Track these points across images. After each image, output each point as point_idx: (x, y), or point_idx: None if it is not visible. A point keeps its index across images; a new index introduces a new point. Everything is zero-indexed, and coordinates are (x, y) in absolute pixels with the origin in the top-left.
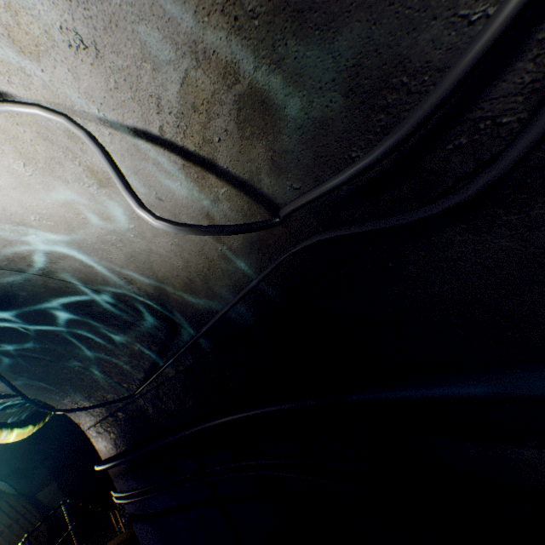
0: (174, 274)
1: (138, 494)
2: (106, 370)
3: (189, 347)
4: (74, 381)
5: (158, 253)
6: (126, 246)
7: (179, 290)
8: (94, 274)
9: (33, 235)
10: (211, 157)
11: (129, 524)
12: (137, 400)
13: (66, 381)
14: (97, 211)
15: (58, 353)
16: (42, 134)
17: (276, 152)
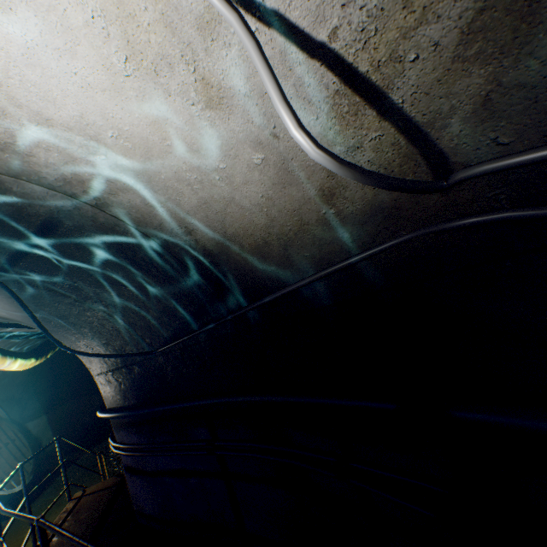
0: (247, 232)
1: (139, 449)
2: (131, 322)
3: (238, 315)
4: (95, 326)
5: (240, 204)
6: (204, 189)
7: (245, 252)
8: (152, 216)
9: (102, 156)
10: (386, 83)
11: (111, 469)
12: (157, 358)
13: (87, 324)
14: (188, 139)
15: (85, 294)
16: (165, 18)
17: (501, 85)
